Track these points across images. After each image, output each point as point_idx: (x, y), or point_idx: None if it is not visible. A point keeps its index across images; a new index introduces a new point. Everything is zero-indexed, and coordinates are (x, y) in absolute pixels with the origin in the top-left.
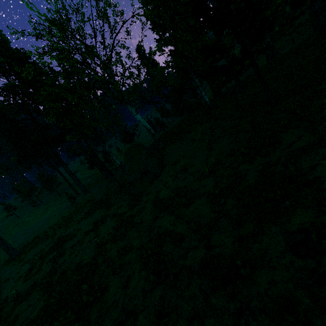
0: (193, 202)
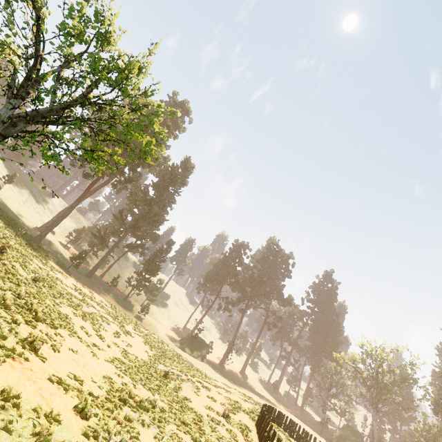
0: None
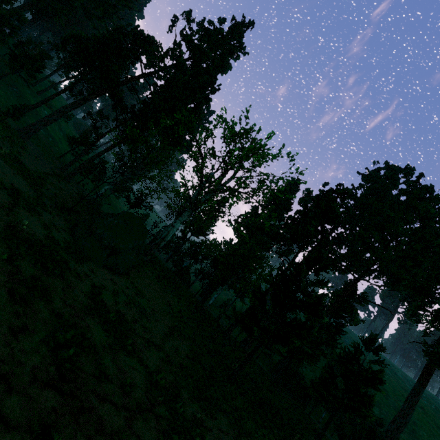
0: (132, 358)
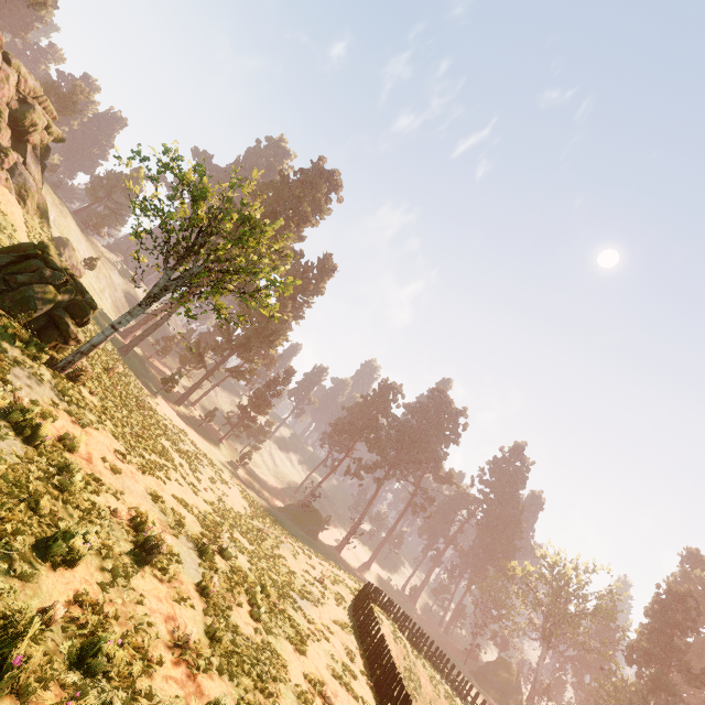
0: None
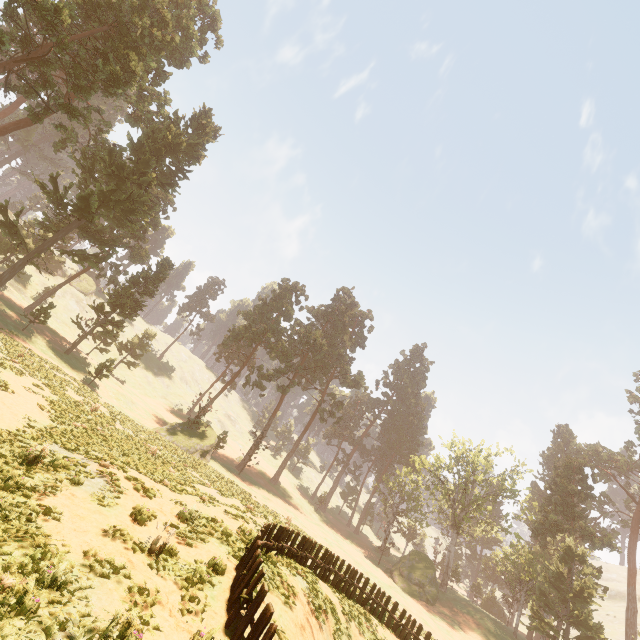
0: None
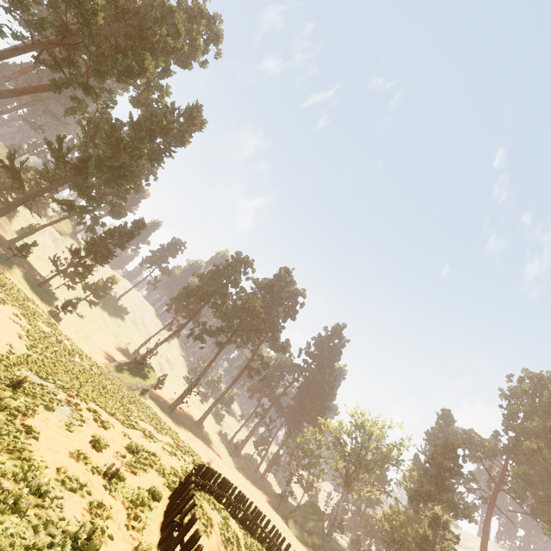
0: None
